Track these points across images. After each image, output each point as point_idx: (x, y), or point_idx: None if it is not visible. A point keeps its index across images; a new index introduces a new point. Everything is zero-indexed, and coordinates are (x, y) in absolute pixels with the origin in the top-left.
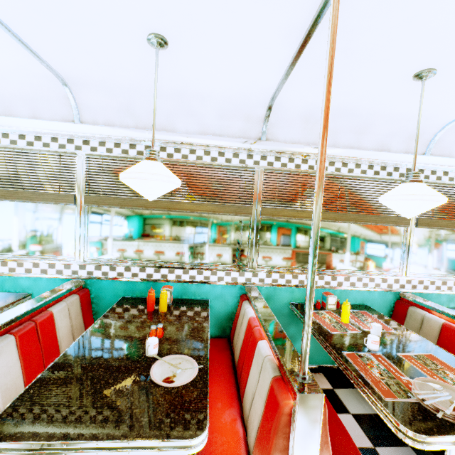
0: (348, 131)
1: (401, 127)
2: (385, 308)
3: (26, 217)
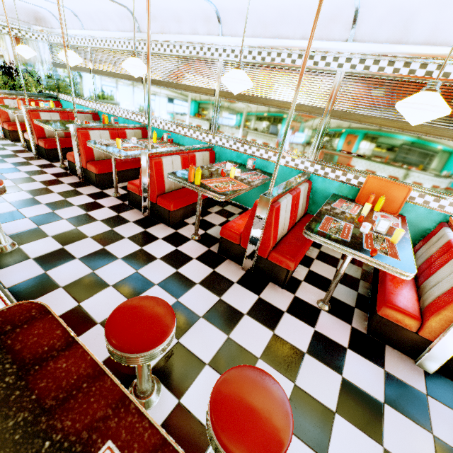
0: (172, 21)
1: (194, 14)
2: None
3: (82, 79)
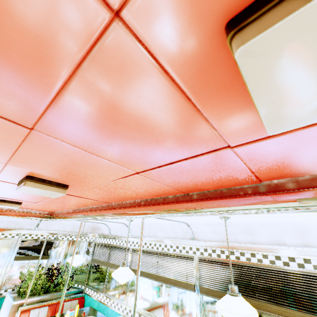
0: (240, 232)
1: (279, 227)
2: None
3: None
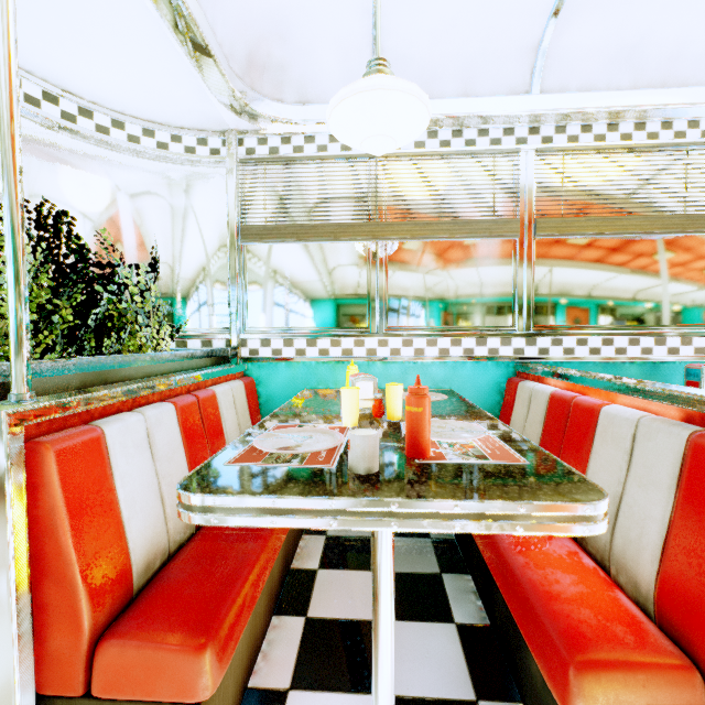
0: None
1: None
2: None
3: (434, 265)
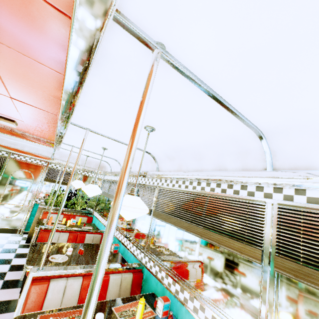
0: (191, 159)
1: (222, 149)
2: None
3: (110, 203)
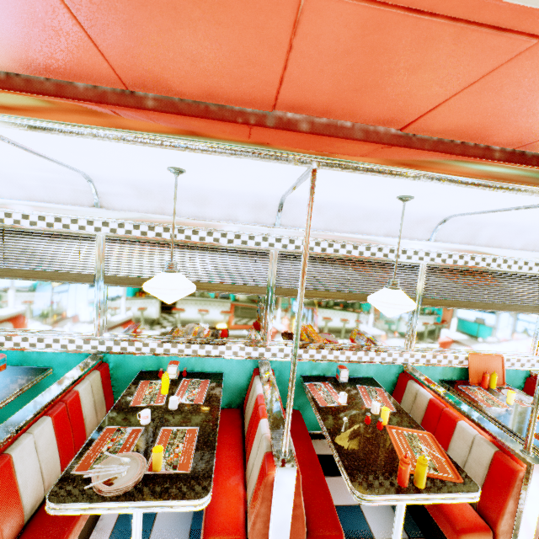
0: (187, 201)
1: (239, 199)
2: (245, 375)
3: None
